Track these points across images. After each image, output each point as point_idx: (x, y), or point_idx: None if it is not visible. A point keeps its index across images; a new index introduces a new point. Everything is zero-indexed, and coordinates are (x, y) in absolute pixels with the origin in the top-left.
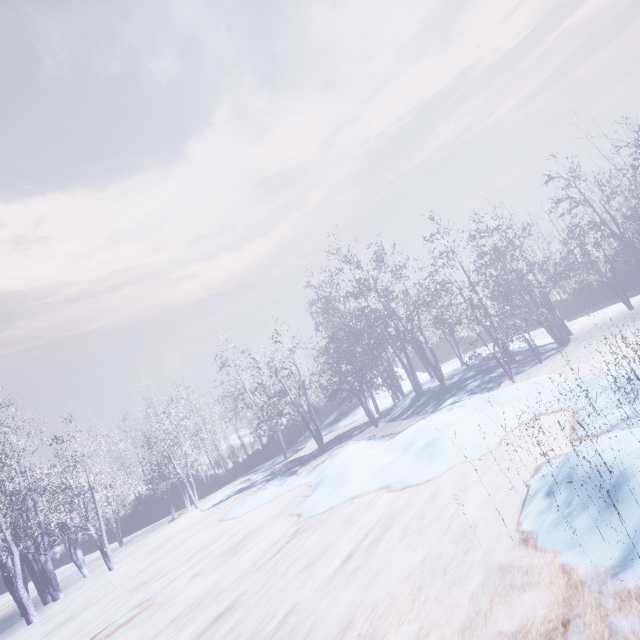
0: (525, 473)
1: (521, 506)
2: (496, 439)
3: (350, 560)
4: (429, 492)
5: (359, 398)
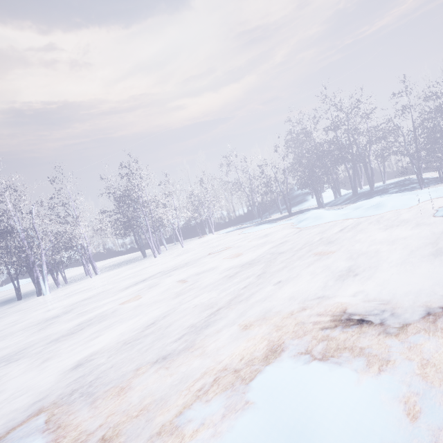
0: (433, 209)
1: (432, 214)
2: (415, 203)
3: (343, 230)
4: (377, 217)
5: (317, 191)
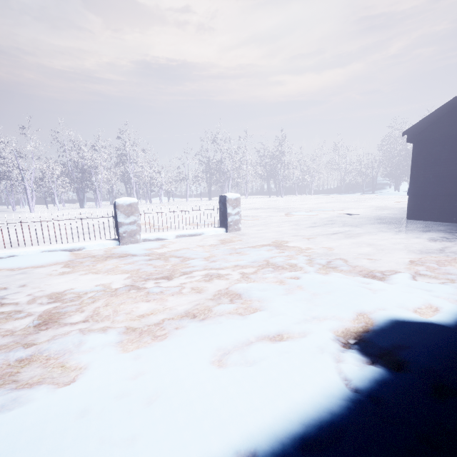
0: None
1: None
2: None
3: None
4: None
5: (398, 181)
